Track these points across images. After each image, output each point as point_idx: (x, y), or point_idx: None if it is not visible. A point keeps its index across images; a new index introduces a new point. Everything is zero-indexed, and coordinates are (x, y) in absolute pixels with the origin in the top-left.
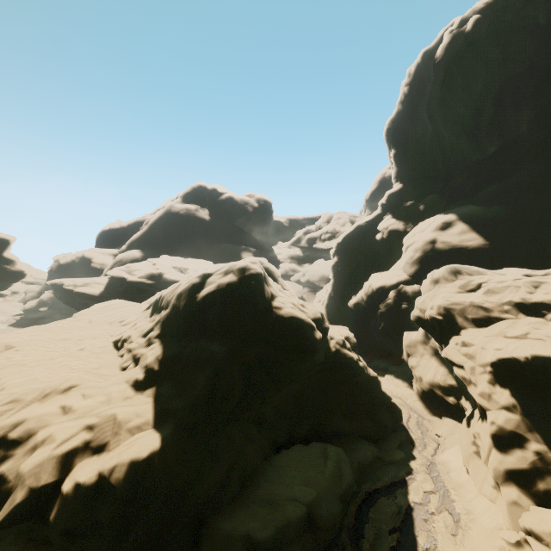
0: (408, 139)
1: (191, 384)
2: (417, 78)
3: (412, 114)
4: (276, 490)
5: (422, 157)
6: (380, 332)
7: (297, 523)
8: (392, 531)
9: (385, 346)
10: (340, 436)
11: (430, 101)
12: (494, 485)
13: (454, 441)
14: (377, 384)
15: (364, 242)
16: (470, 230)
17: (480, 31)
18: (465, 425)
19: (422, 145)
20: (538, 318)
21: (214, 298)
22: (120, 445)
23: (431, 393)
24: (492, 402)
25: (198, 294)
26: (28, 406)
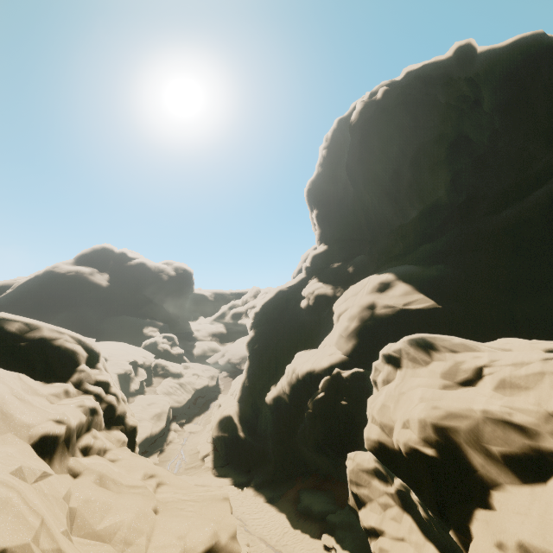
0: (330, 200)
1: None
2: (335, 143)
3: (332, 175)
4: None
5: (345, 219)
6: (310, 448)
7: None
8: None
9: (319, 467)
10: None
11: (349, 161)
12: None
13: None
14: None
15: (287, 311)
16: (415, 291)
17: (390, 100)
18: None
19: (344, 206)
20: None
21: None
22: None
23: None
24: None
25: None
26: None
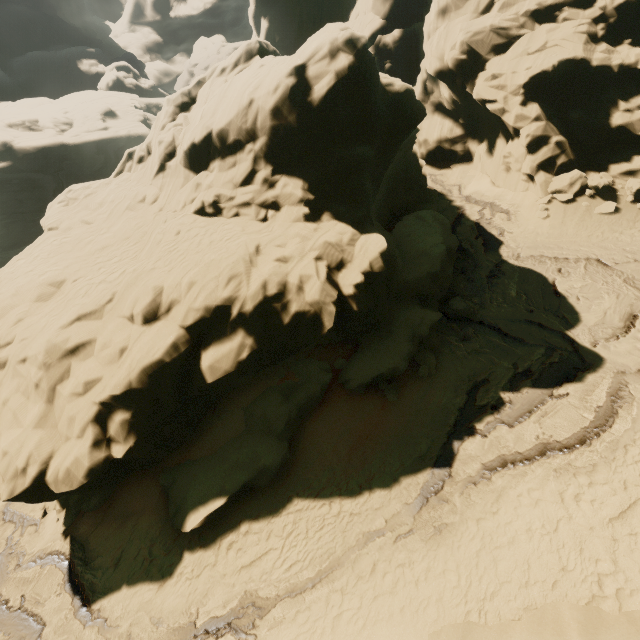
0: None
1: (359, 193)
2: None
3: None
4: (420, 247)
5: None
6: None
7: (446, 254)
8: (477, 238)
9: None
10: (406, 210)
11: None
12: (526, 180)
13: (470, 178)
14: (416, 154)
15: None
16: None
17: None
18: (488, 157)
19: None
20: (551, 23)
21: (336, 94)
22: (355, 254)
23: (437, 151)
24: (524, 120)
25: (309, 97)
26: (251, 274)
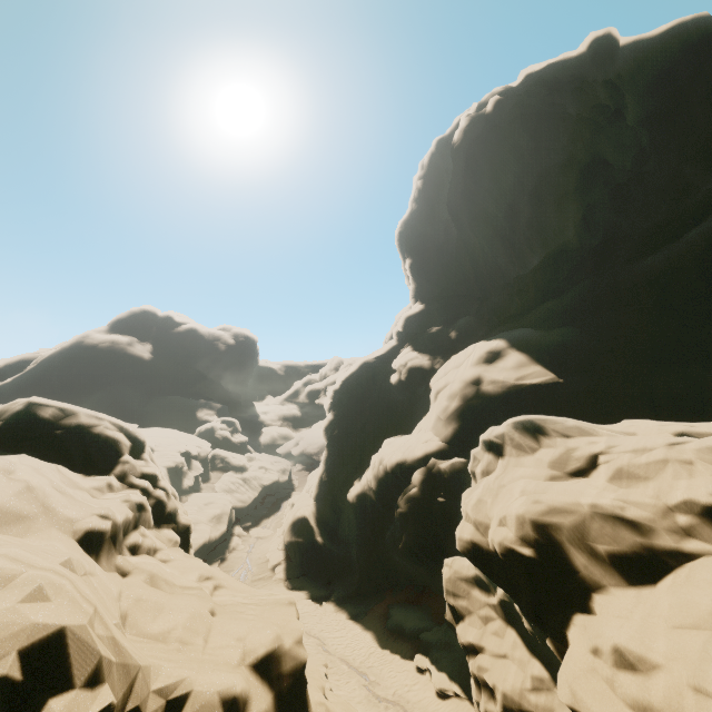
0: (427, 246)
1: None
2: (433, 171)
3: (430, 213)
4: None
5: (447, 269)
6: (401, 554)
7: None
8: None
9: (413, 577)
10: None
11: (451, 194)
12: None
13: None
14: None
15: (374, 388)
16: (531, 361)
17: (504, 114)
18: None
19: (446, 253)
20: None
21: None
22: None
23: None
24: None
25: None
26: None
